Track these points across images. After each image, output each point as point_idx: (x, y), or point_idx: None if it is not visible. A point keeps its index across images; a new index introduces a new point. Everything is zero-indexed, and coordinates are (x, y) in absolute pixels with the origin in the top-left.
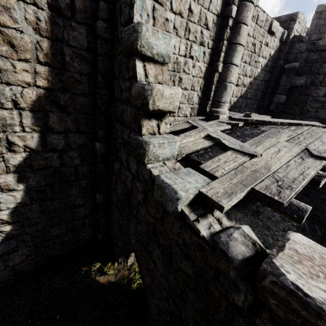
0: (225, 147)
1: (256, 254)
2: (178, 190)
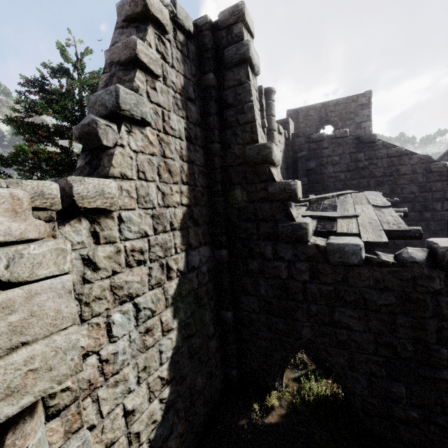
0: (331, 218)
1: (428, 254)
2: (358, 243)
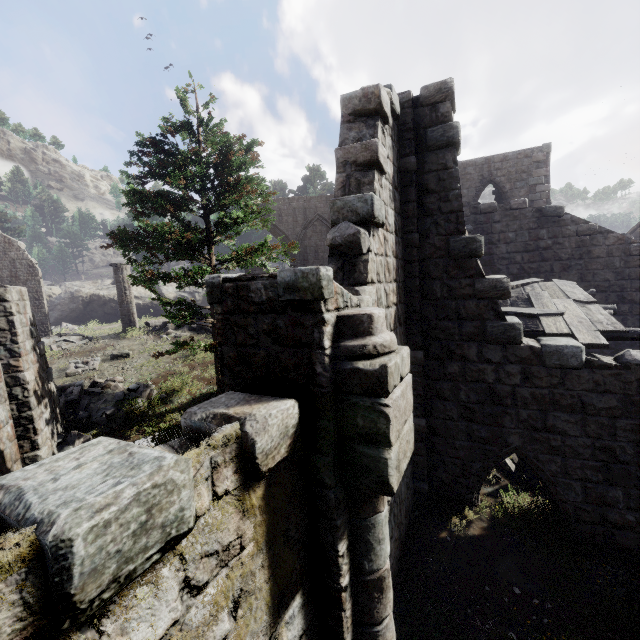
0: (531, 315)
1: None
2: (578, 345)
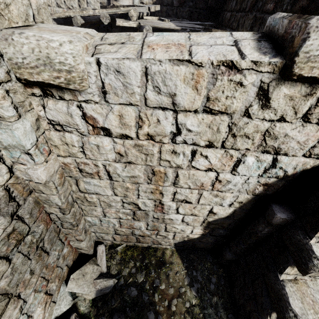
0: None
1: None
2: None
